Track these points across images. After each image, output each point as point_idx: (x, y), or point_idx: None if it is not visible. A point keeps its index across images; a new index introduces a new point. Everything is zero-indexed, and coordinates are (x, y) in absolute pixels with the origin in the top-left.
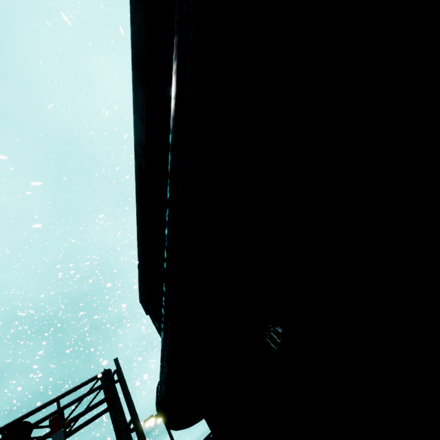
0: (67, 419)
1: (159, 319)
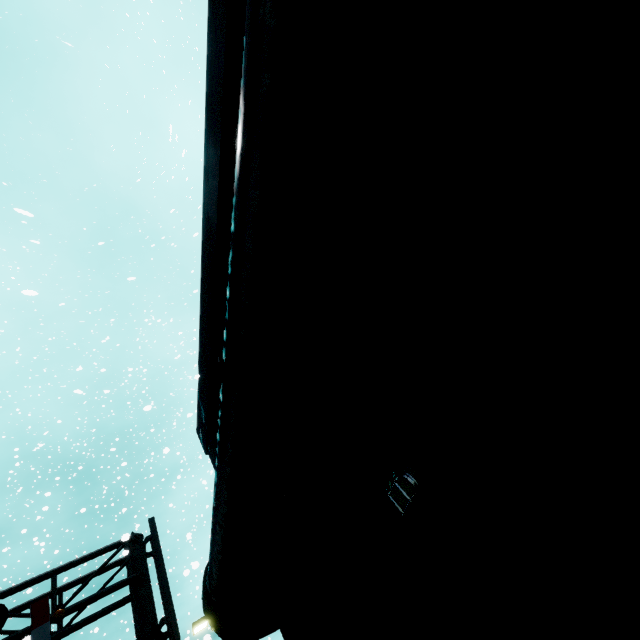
0: (63, 607)
1: None
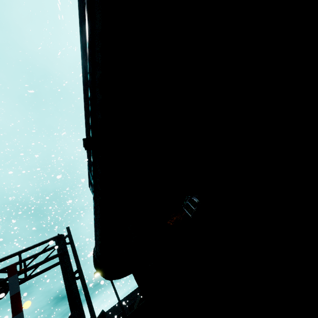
0: (25, 267)
1: None
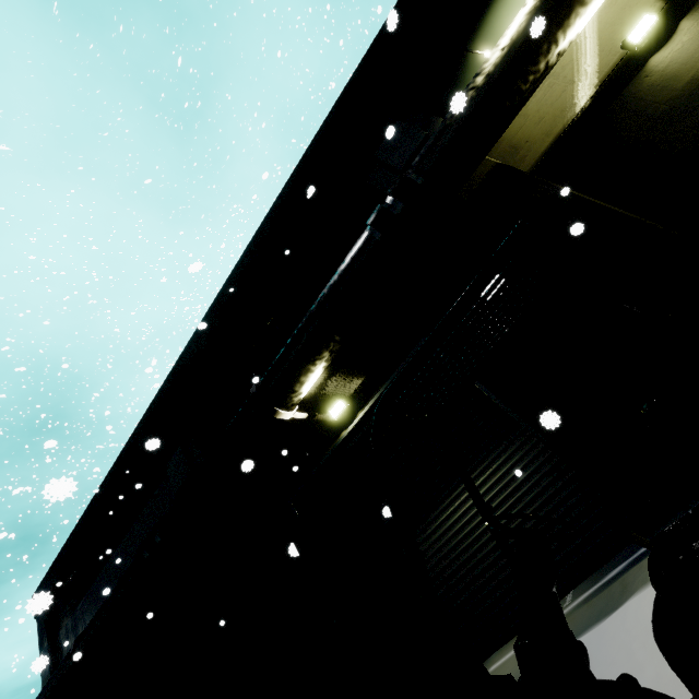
0: None
1: (48, 634)
